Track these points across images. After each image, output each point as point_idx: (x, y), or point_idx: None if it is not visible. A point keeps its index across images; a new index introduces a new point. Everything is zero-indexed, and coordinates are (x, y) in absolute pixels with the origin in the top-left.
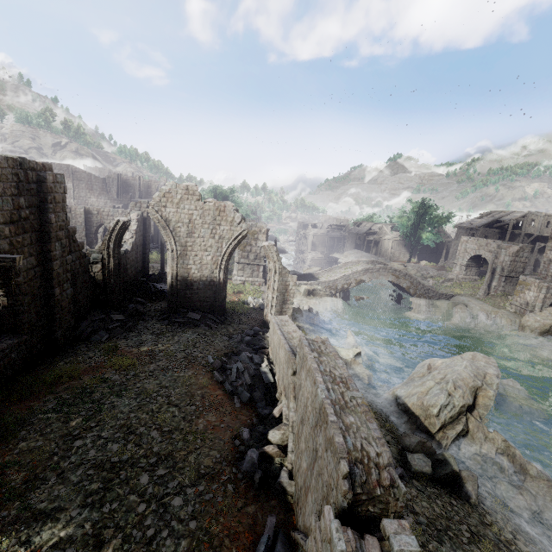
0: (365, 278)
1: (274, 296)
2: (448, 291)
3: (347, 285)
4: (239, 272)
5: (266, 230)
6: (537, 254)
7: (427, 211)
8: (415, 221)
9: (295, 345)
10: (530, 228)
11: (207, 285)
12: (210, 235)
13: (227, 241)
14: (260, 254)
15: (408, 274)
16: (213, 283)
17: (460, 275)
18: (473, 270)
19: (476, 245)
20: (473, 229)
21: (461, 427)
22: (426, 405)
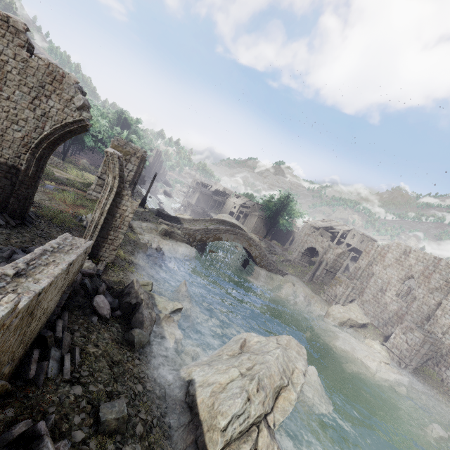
0: (223, 236)
1: (102, 217)
2: (284, 268)
3: (206, 237)
4: (97, 187)
5: (143, 156)
6: (349, 260)
7: (289, 203)
8: (278, 207)
9: (9, 289)
10: (351, 240)
11: (4, 170)
12: (28, 103)
13: (54, 123)
14: (127, 178)
15: (259, 245)
16: (15, 171)
17: (296, 259)
18: (307, 258)
19: (315, 239)
20: (316, 228)
21: (248, 449)
22: (216, 410)
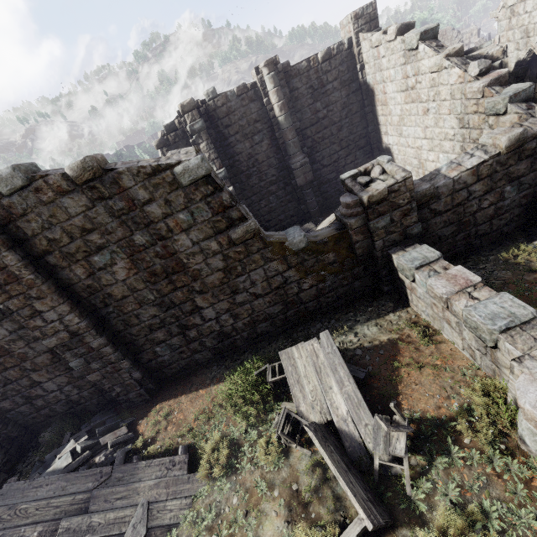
0: None
1: None
2: None
3: None
4: None
5: (477, 31)
6: None
7: None
8: None
9: None
10: None
11: None
12: None
13: None
14: None
15: None
16: None
17: None
18: None
19: None
20: None
21: None
22: None
